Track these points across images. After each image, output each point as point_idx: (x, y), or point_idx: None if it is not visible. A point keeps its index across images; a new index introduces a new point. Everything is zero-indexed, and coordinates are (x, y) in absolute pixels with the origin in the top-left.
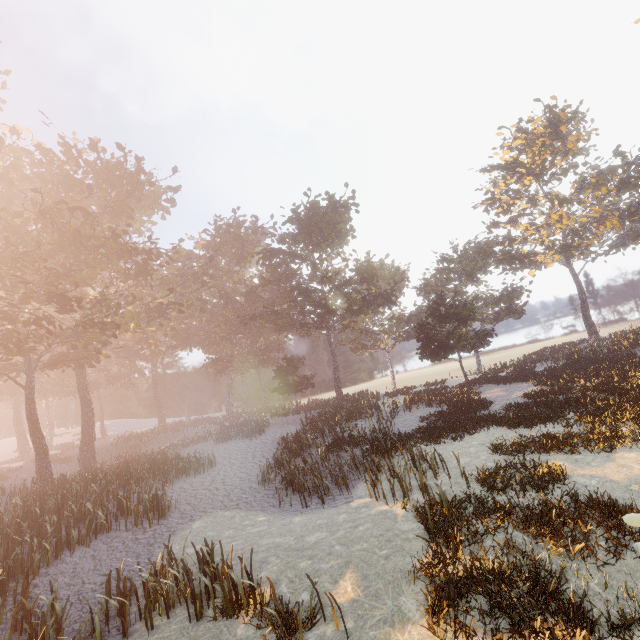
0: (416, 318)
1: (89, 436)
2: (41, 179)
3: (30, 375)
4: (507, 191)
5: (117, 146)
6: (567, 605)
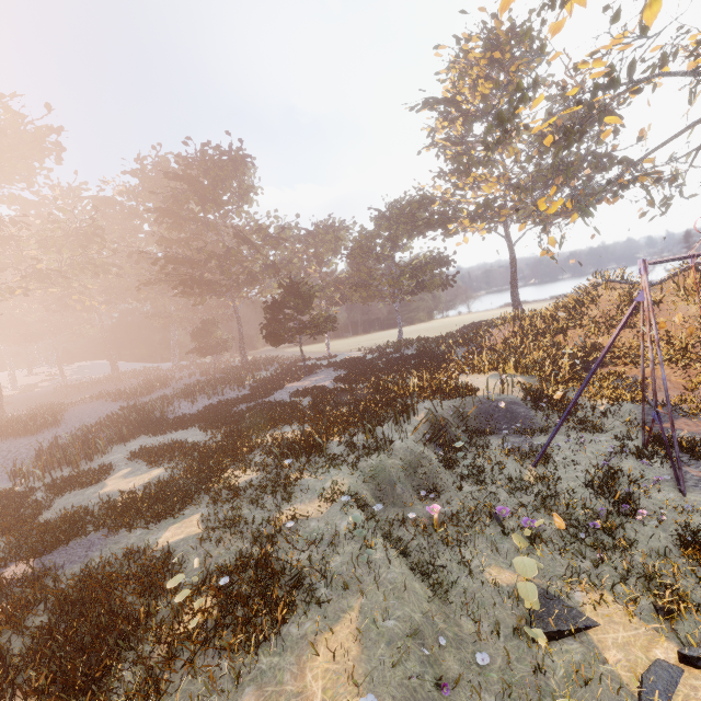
0: (337, 285)
1: None
2: None
3: None
4: None
5: None
6: None
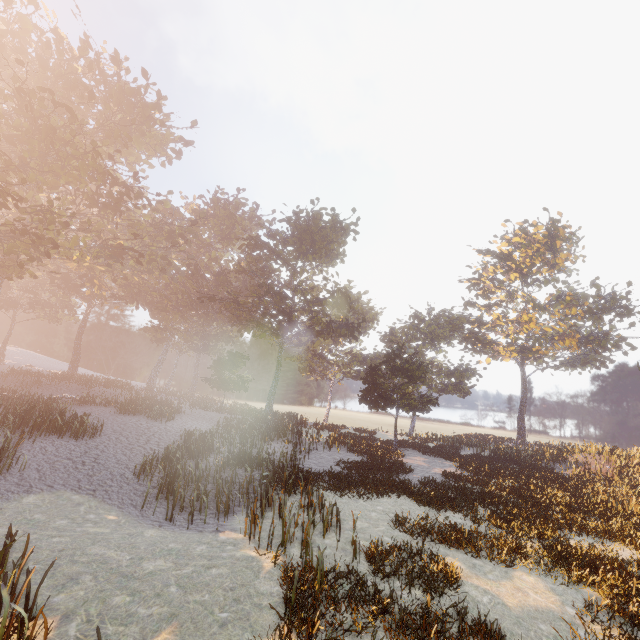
0: (371, 361)
1: None
2: (41, 63)
3: None
4: (493, 278)
5: (142, 71)
6: None
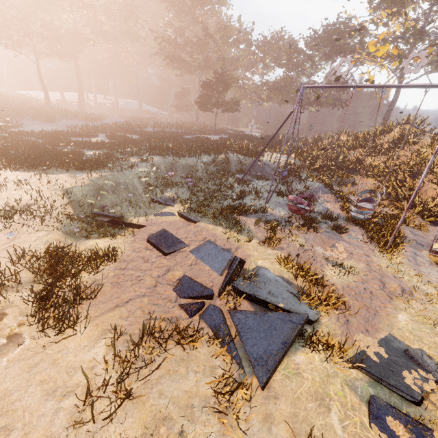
0: (266, 86)
1: (80, 97)
2: None
3: (36, 58)
4: None
5: None
6: (19, 137)
